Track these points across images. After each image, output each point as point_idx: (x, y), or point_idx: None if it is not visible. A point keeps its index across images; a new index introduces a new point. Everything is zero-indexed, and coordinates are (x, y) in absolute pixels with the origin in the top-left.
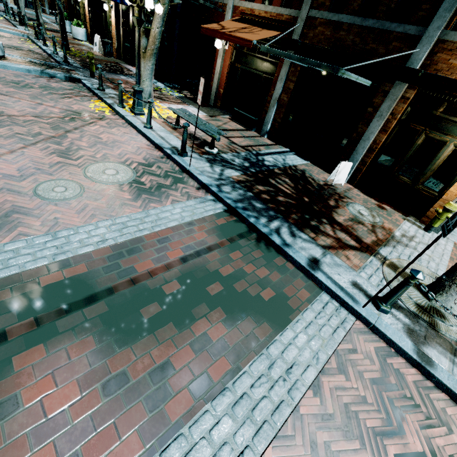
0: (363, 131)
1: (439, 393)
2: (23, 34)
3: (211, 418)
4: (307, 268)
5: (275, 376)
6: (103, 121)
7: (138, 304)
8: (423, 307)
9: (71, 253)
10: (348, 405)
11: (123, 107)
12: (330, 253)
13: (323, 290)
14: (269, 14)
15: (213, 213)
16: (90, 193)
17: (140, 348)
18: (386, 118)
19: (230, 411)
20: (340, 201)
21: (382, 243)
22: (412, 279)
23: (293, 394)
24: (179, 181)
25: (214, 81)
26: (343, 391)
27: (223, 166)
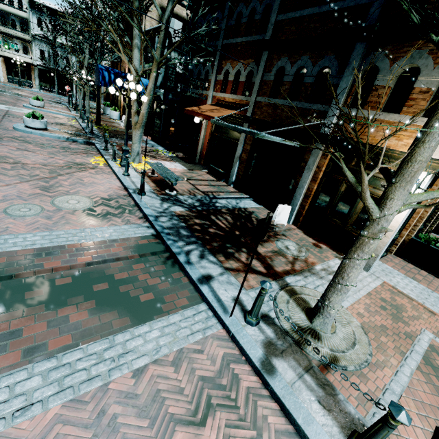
0: (300, 180)
1: (270, 402)
2: (72, 116)
3: (25, 374)
4: (195, 281)
5: (107, 356)
6: (93, 170)
7: (27, 288)
8: (299, 327)
9: (1, 250)
10: (161, 391)
11: (115, 161)
12: (229, 274)
13: (204, 301)
14: (235, 100)
15: (140, 235)
16: (46, 214)
17: (5, 317)
18: (314, 170)
19: (46, 373)
20: (273, 237)
21: (294, 273)
22: (262, 289)
23: (113, 372)
24: (128, 211)
25: (199, 145)
26: (164, 380)
27: (173, 203)
